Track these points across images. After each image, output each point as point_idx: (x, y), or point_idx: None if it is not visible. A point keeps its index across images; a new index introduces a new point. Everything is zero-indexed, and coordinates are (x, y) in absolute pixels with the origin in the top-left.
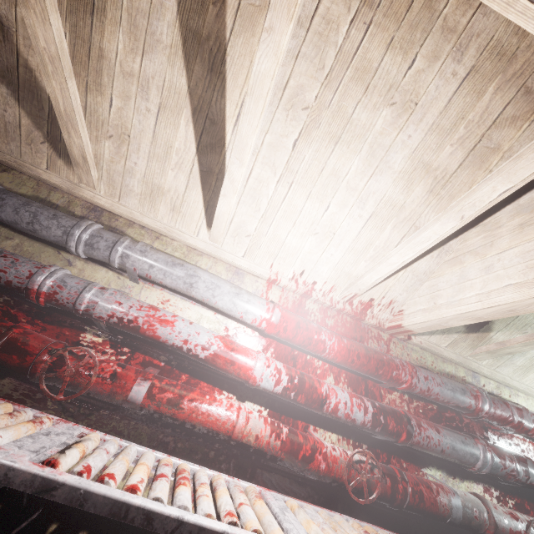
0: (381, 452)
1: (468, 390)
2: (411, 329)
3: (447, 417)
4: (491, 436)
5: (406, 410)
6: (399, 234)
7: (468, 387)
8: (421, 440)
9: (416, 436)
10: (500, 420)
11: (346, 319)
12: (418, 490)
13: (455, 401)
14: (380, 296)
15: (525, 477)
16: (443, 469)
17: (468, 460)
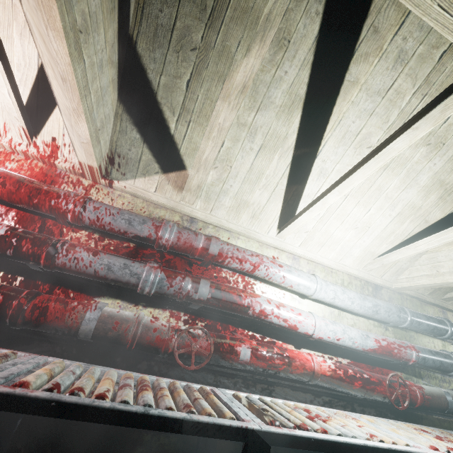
0: (43, 284)
1: (152, 221)
2: (89, 164)
3: (145, 254)
4: (194, 270)
5: (93, 247)
6: (32, 46)
7: (156, 220)
8: (67, 262)
9: (60, 258)
10: (186, 249)
11: (36, 165)
12: (43, 306)
13: (133, 231)
14: (59, 134)
15: (195, 294)
16: (124, 298)
17: (129, 281)
